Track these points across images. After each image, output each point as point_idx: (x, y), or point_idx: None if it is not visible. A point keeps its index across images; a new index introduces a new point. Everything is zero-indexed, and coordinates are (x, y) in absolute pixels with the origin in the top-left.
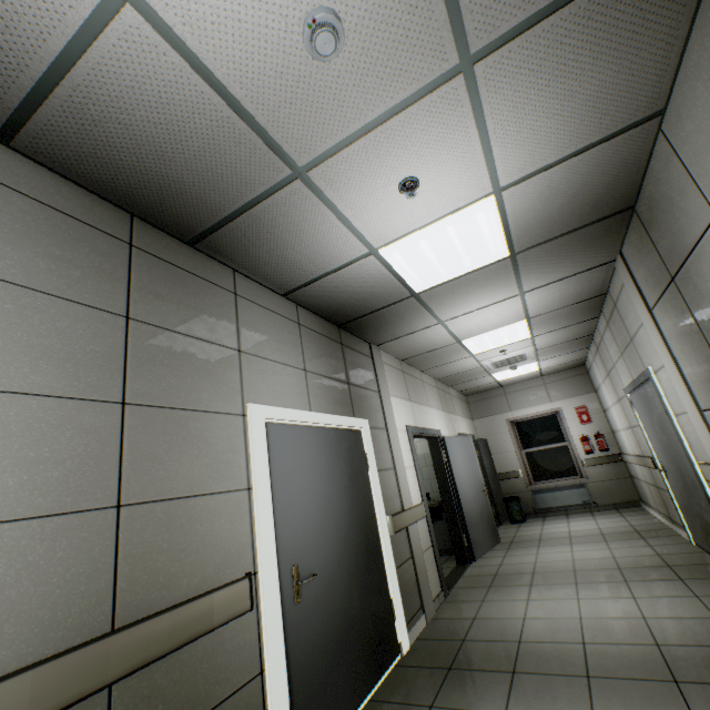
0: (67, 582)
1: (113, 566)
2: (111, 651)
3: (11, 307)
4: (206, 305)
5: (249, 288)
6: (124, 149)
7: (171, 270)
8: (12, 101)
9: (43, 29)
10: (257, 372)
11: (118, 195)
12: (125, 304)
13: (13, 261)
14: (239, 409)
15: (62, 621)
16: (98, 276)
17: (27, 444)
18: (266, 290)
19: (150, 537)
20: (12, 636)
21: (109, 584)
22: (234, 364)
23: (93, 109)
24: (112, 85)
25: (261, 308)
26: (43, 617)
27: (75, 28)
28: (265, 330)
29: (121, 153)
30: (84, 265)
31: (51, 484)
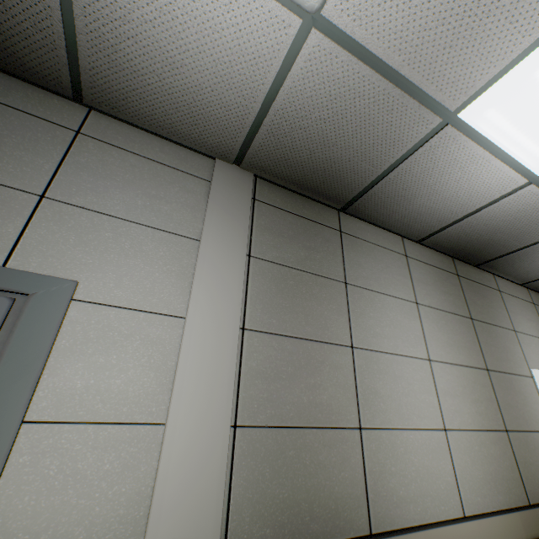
0: (505, 469)
1: (516, 465)
2: (538, 516)
3: (443, 322)
4: (491, 302)
5: (502, 285)
6: (476, 233)
7: (472, 284)
8: (437, 228)
9: (477, 203)
10: (526, 345)
11: (453, 251)
12: (467, 311)
13: (436, 298)
14: (528, 373)
15: (510, 489)
16: (455, 298)
17: (469, 391)
18: (509, 282)
19: (522, 453)
20: (499, 489)
21: (518, 475)
22: (515, 340)
23: (474, 223)
24: (493, 212)
25: (512, 297)
26: (504, 484)
27: (494, 199)
28: (519, 312)
29: (472, 235)
30: (450, 293)
31: (482, 413)
